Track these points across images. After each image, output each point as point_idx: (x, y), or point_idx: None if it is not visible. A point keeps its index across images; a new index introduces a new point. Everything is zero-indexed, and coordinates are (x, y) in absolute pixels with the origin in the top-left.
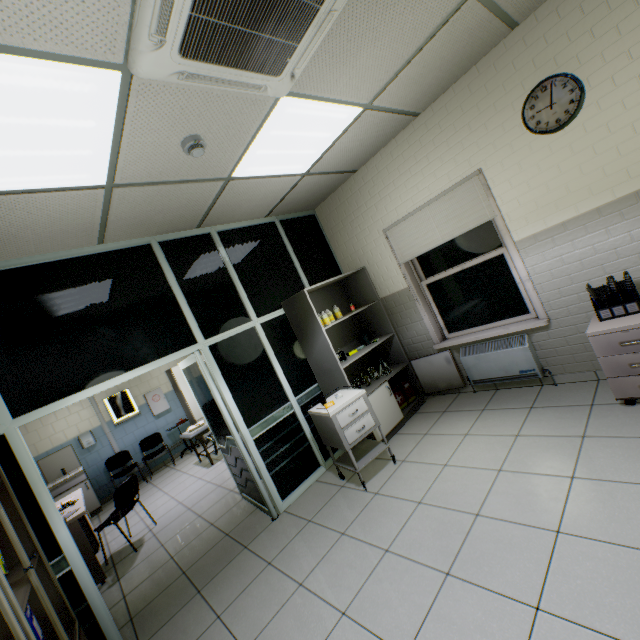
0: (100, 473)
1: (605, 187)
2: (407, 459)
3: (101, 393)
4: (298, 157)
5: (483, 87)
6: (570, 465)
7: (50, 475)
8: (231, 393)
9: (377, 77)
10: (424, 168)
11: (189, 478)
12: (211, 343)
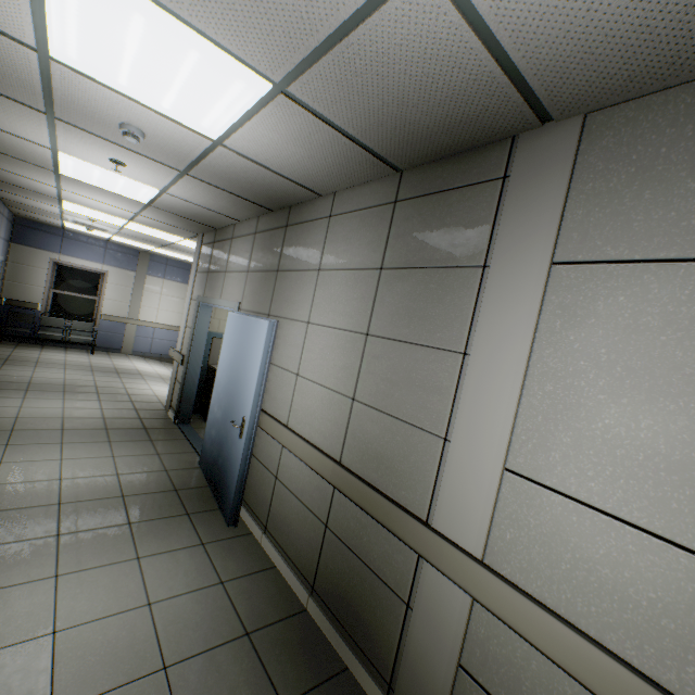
0: None
1: None
2: None
3: None
4: None
5: None
6: None
7: (213, 357)
8: None
9: None
10: None
11: None
12: None
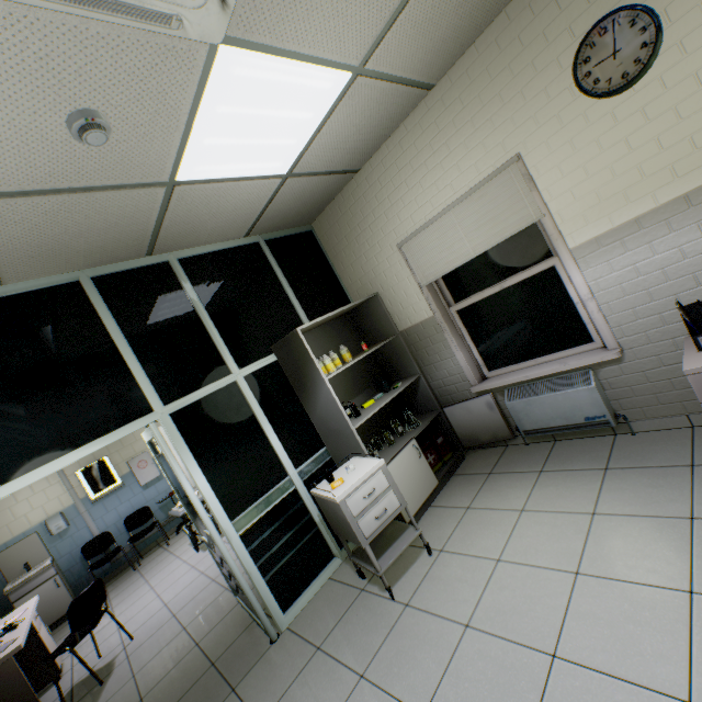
0: (76, 563)
1: (696, 164)
2: (446, 548)
3: (72, 464)
4: (271, 150)
5: (517, 40)
6: (682, 569)
7: (10, 572)
8: (205, 475)
9: (366, 19)
10: (444, 159)
11: (181, 566)
12: (173, 410)
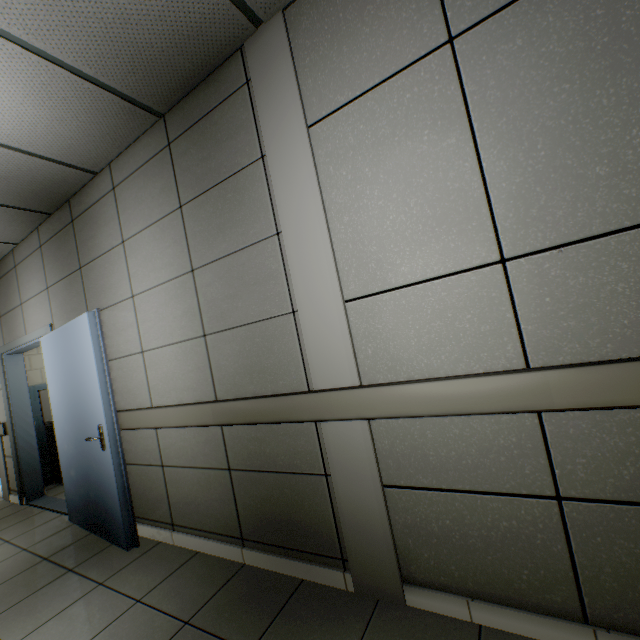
0: None
1: None
2: None
3: None
4: None
5: None
6: None
7: (49, 412)
8: None
9: None
10: None
11: None
12: None
